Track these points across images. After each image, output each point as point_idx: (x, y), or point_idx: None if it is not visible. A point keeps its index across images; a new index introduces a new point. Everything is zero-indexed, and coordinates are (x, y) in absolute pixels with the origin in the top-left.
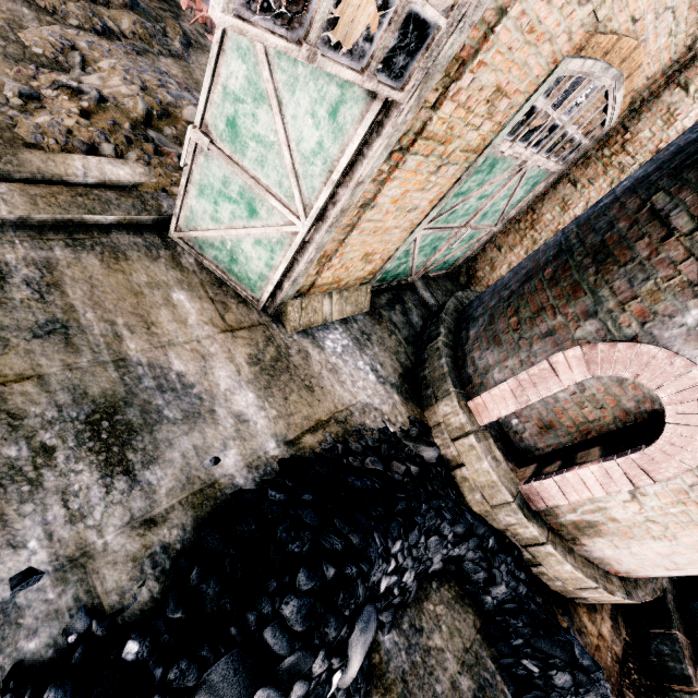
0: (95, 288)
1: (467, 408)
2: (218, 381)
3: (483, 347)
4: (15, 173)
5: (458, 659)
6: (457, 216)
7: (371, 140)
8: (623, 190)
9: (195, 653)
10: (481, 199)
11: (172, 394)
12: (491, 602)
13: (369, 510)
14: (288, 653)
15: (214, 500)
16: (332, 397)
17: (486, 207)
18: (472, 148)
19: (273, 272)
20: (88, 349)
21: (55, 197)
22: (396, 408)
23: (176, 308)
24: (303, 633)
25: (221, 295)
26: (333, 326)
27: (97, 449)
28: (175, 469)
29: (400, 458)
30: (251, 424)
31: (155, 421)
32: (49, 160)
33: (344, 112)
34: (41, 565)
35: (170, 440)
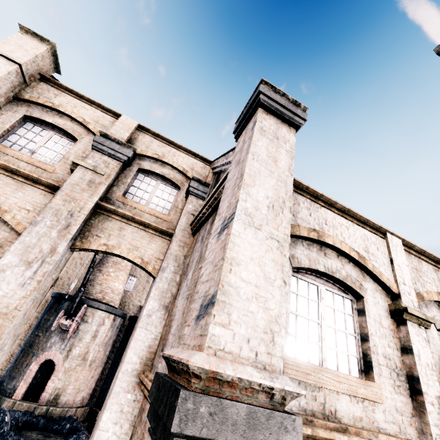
0: None
1: (13, 398)
2: None
3: (11, 382)
4: None
5: (36, 434)
6: None
7: None
8: (30, 334)
9: None
10: None
11: None
12: (41, 425)
13: None
14: None
15: None
16: None
17: None
18: None
19: None
20: None
21: None
22: None
23: None
24: None
25: None
26: None
27: None
28: None
29: None
30: None
31: None
32: None
33: None
34: None
35: None
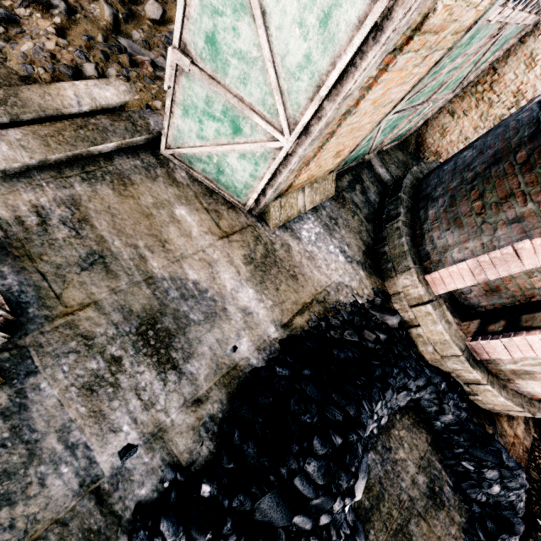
0: (115, 217)
1: (424, 281)
2: (224, 283)
3: (443, 228)
4: (23, 115)
5: (416, 464)
6: (422, 94)
7: (366, 48)
8: None
9: (247, 490)
10: (449, 72)
11: (193, 300)
12: (440, 425)
13: (354, 380)
14: (314, 497)
15: (238, 378)
16: (312, 282)
17: (452, 79)
18: (464, 28)
19: (257, 181)
20: (124, 273)
21: (61, 135)
22: (362, 282)
23: (180, 223)
24: (324, 485)
25: (213, 203)
26: (306, 217)
27: (150, 354)
28: (206, 360)
29: (370, 327)
30: (254, 315)
31: (185, 325)
32: (46, 95)
33: (337, 18)
34: (135, 441)
35: (199, 337)
